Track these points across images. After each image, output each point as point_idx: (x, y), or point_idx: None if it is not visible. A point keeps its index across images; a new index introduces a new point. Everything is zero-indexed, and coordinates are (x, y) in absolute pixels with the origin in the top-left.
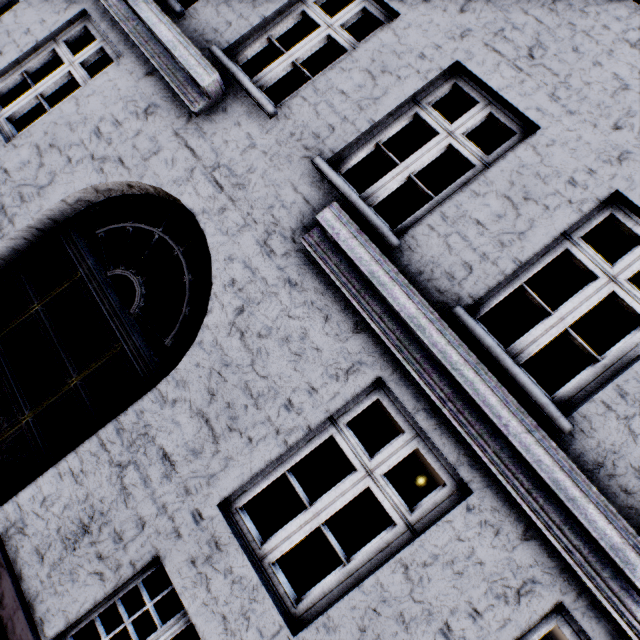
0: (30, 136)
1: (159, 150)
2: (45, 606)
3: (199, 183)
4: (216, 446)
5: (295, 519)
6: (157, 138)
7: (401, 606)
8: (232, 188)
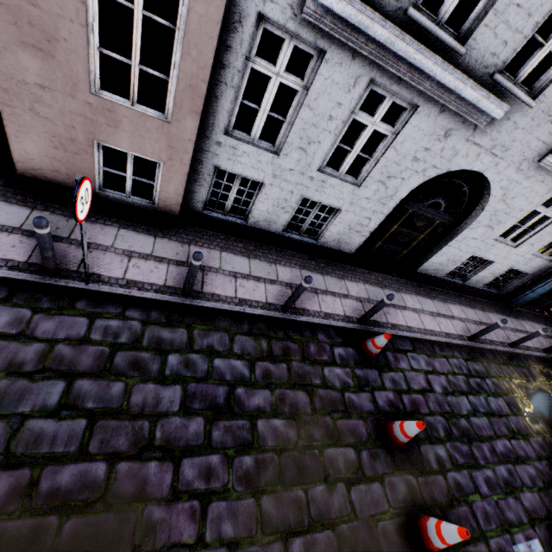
0: (372, 179)
1: (457, 153)
2: (439, 274)
3: (483, 159)
4: (492, 230)
5: (517, 231)
6: (455, 148)
7: (548, 232)
8: (502, 154)
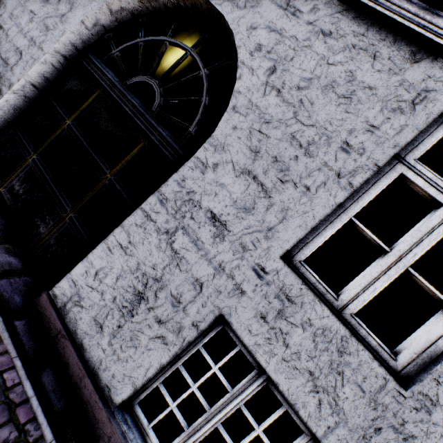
0: None
1: None
2: (109, 373)
3: None
4: (268, 200)
5: (373, 265)
6: None
7: None
8: None
